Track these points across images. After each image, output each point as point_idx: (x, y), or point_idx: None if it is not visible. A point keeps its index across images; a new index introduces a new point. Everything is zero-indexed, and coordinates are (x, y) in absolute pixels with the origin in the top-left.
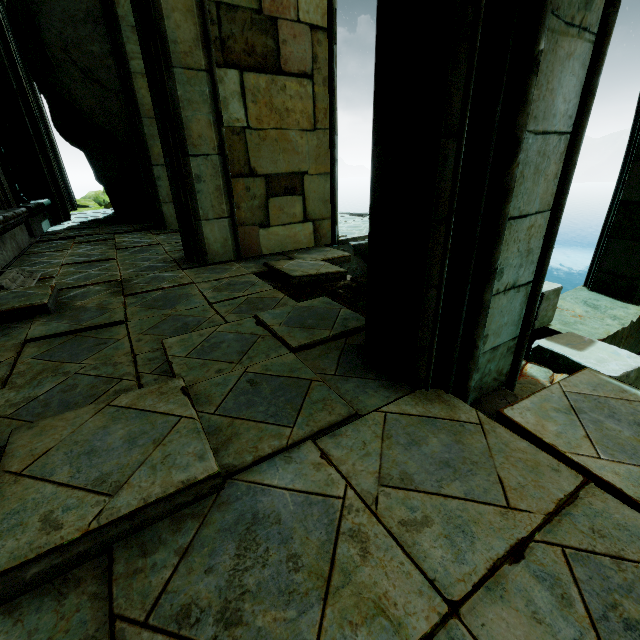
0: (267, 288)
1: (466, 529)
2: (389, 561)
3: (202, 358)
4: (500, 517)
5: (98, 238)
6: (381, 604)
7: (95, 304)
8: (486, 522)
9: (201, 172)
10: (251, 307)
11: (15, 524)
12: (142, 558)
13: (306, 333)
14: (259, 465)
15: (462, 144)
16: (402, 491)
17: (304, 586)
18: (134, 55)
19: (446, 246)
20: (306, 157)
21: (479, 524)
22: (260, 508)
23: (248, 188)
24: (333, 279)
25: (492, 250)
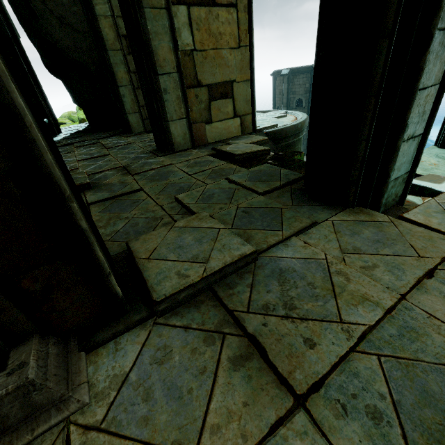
0: (222, 163)
1: (398, 267)
2: (362, 281)
3: (206, 203)
4: (416, 261)
5: (89, 143)
6: (365, 297)
7: (116, 181)
8: (409, 264)
9: (166, 86)
10: (218, 175)
11: (164, 277)
12: (230, 290)
13: (265, 184)
14: (271, 249)
15: (392, 42)
16: (356, 255)
17: (322, 293)
18: (97, 1)
19: (375, 112)
20: (234, 69)
21: (405, 265)
22: (282, 266)
23: (197, 95)
24: (261, 155)
25: (406, 111)
